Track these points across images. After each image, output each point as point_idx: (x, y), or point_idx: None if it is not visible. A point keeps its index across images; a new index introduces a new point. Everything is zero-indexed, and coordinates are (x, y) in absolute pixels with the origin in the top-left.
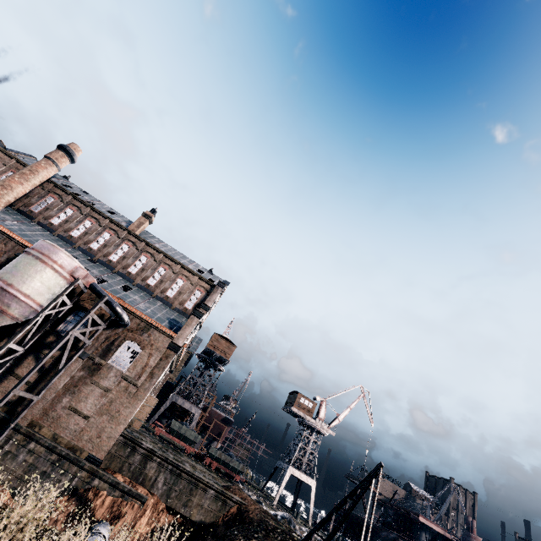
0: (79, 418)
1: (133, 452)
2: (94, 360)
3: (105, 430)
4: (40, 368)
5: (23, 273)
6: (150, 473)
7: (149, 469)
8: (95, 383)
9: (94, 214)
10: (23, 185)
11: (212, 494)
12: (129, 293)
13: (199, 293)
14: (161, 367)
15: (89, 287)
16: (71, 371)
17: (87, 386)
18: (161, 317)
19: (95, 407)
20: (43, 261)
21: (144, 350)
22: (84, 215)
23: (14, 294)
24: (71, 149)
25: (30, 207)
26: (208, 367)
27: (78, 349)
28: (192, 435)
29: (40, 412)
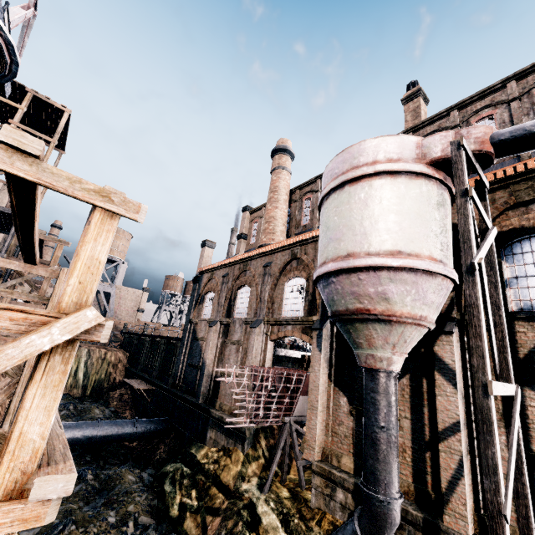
0: None
1: None
2: None
3: None
4: None
5: (346, 224)
6: None
7: None
8: None
9: None
10: (278, 208)
11: None
12: None
13: None
14: None
15: (494, 150)
16: None
17: None
18: None
19: None
20: (354, 182)
21: None
22: None
23: (371, 265)
24: (279, 145)
25: (301, 224)
26: None
27: None
28: None
29: None
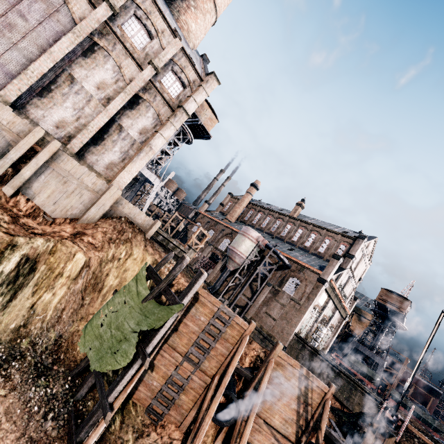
0: (271, 319)
1: (303, 348)
2: (275, 288)
3: (284, 329)
4: (252, 291)
5: (238, 242)
6: (316, 365)
7: (315, 362)
8: (277, 300)
9: (270, 212)
10: (239, 208)
11: (371, 400)
12: (292, 252)
13: (343, 247)
14: (314, 293)
15: (265, 246)
16: (264, 292)
17: (273, 302)
18: (314, 264)
19: (278, 314)
20: (244, 235)
21: (302, 283)
22: (266, 215)
23: (236, 252)
24: (255, 183)
25: (244, 218)
26: (384, 322)
27: (265, 279)
28: (368, 372)
29: (254, 313)
